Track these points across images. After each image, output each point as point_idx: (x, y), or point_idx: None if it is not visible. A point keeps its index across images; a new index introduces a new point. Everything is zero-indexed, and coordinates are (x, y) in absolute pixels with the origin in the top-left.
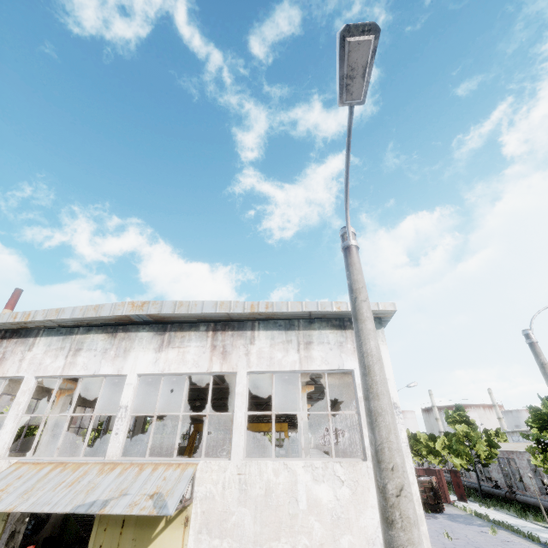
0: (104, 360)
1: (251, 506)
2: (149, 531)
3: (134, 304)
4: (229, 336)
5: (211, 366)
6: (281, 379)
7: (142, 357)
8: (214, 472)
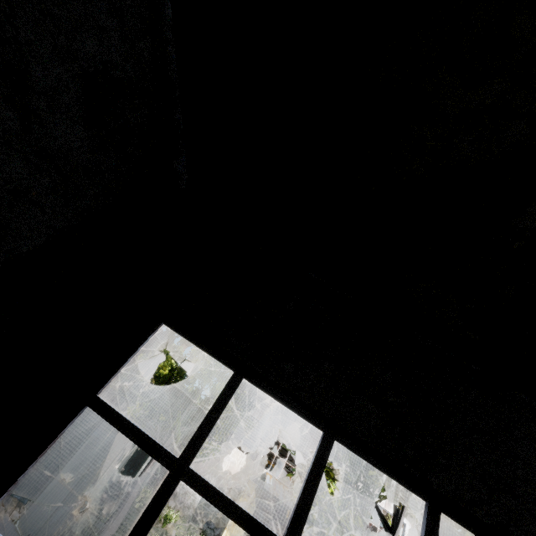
0: None
1: None
2: None
3: None
4: None
5: None
6: None
7: None
8: None
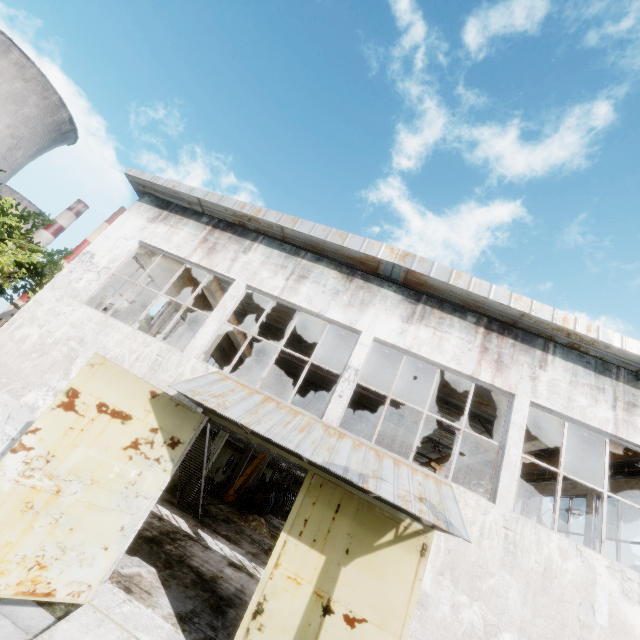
0: (334, 303)
1: (520, 578)
2: (371, 535)
3: (394, 250)
4: (509, 344)
5: (479, 371)
6: (424, 425)
7: (384, 320)
8: (469, 507)
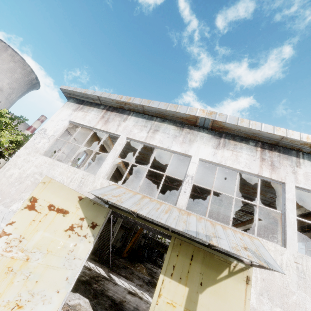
0: (175, 142)
1: None
2: (214, 273)
3: (204, 111)
4: (276, 155)
5: (262, 171)
6: (223, 208)
7: (203, 148)
8: (271, 251)
